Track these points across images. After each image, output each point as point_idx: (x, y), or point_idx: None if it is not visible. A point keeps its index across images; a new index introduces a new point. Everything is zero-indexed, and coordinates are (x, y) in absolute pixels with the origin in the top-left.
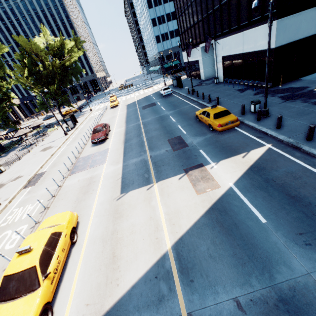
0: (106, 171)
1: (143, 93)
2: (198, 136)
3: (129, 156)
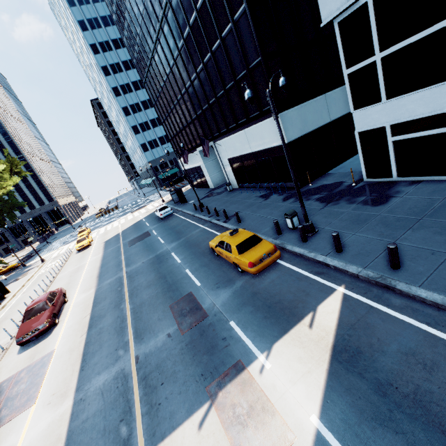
0: (31, 433)
1: (132, 218)
2: (221, 288)
3: (91, 368)
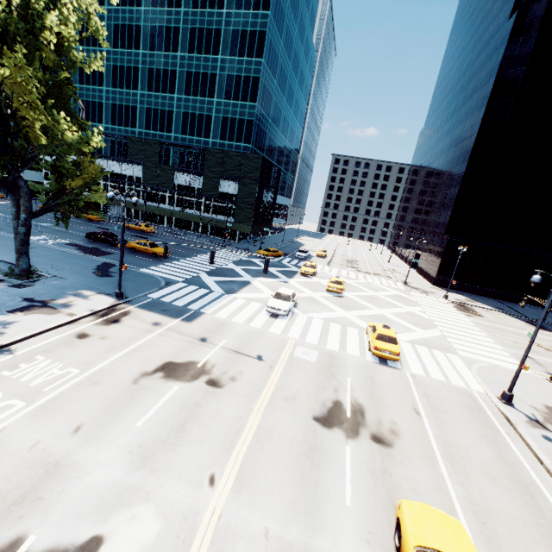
0: None
1: None
2: None
3: None
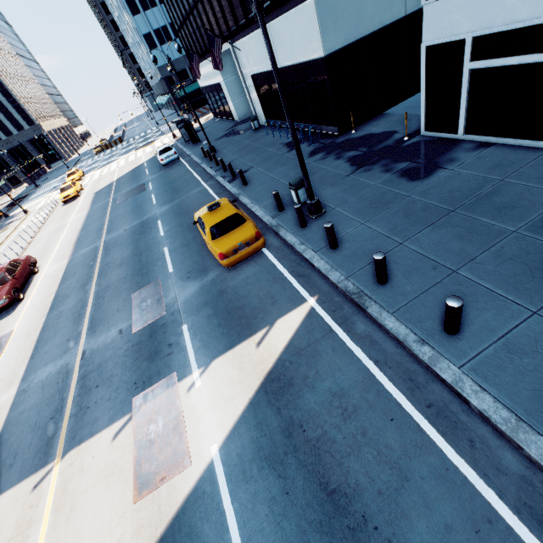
0: None
1: (133, 160)
2: (191, 279)
3: (40, 358)
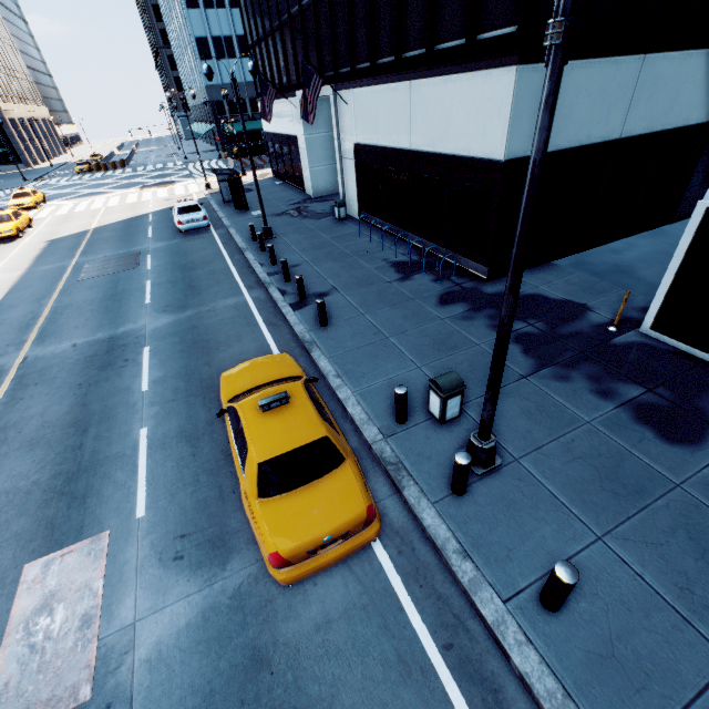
0: None
1: (133, 202)
2: (183, 568)
3: None
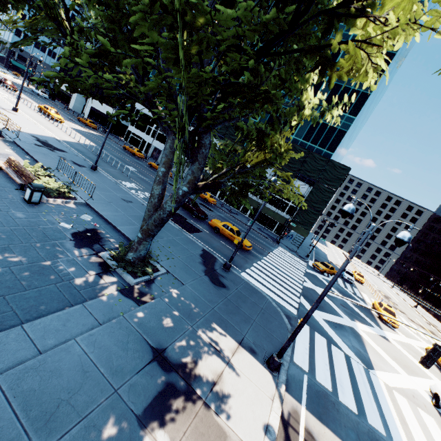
0: None
1: None
2: (81, 124)
3: None
